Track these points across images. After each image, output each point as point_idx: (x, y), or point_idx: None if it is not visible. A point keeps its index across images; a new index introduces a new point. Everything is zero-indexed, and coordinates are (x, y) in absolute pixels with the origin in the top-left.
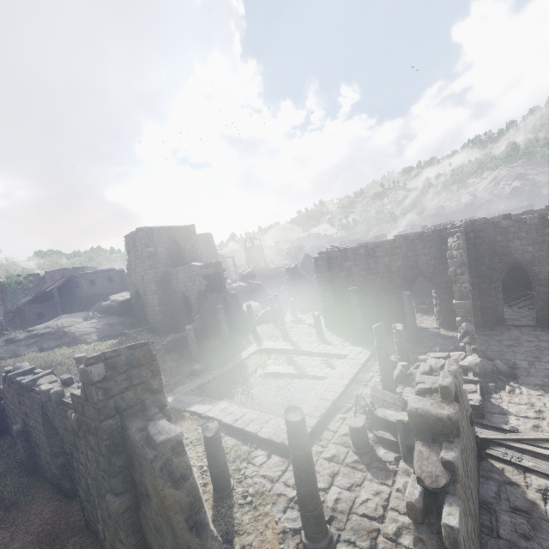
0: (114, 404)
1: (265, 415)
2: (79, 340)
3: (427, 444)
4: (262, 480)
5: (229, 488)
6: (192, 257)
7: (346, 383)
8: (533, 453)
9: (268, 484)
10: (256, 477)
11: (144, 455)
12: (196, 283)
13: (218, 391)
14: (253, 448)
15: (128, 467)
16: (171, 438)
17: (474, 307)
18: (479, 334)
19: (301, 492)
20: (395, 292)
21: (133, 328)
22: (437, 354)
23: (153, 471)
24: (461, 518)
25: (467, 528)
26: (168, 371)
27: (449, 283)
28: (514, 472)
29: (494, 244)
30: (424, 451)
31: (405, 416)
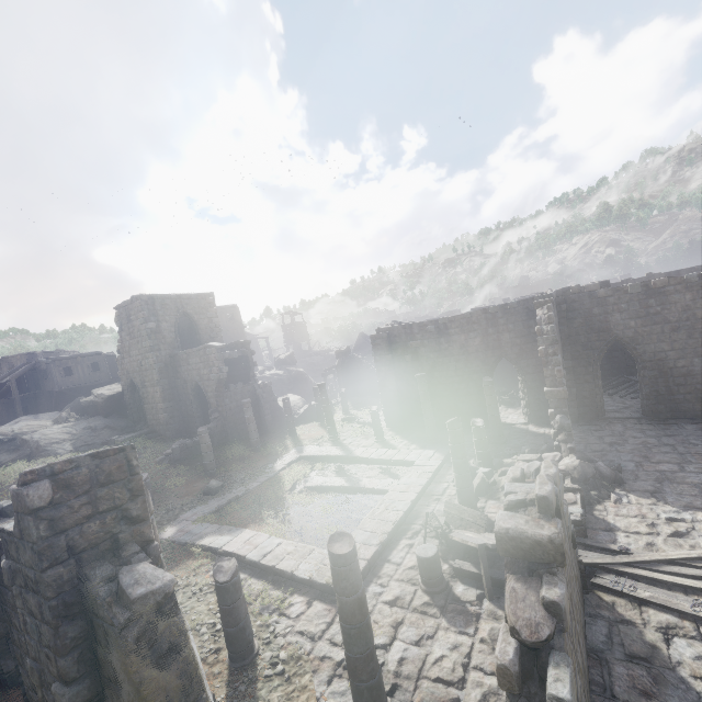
0: (66, 542)
1: (305, 546)
2: (45, 452)
3: (522, 579)
4: (300, 639)
5: (252, 654)
6: (210, 336)
7: (412, 498)
8: (649, 579)
9: (307, 643)
10: (290, 635)
11: (110, 620)
12: (213, 370)
13: (241, 516)
14: (288, 593)
15: (87, 638)
16: (154, 590)
17: (569, 396)
18: (575, 429)
19: (351, 655)
20: (472, 378)
21: (125, 433)
22: (526, 456)
23: (123, 643)
24: (573, 684)
25: (577, 694)
26: (173, 491)
27: (538, 367)
28: (627, 606)
29: (591, 317)
30: (518, 589)
31: (489, 539)
